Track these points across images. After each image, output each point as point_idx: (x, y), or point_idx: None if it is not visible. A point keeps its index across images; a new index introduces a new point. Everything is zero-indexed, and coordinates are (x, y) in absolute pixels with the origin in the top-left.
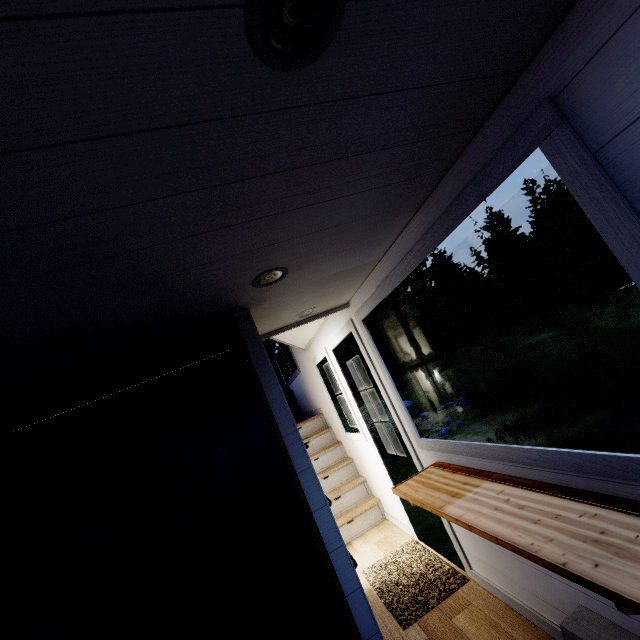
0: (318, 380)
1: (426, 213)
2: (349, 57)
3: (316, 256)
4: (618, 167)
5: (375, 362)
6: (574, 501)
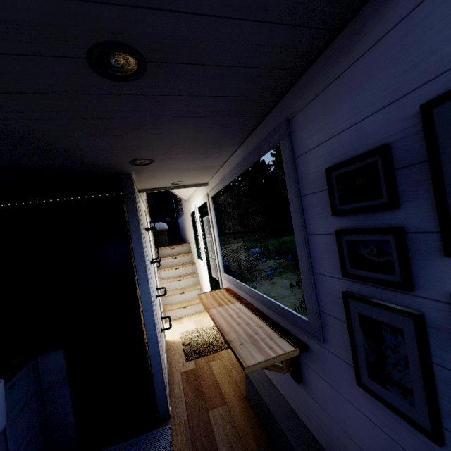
0: (190, 222)
1: (242, 150)
2: (158, 80)
3: (172, 157)
4: (300, 170)
5: (213, 224)
6: (260, 319)
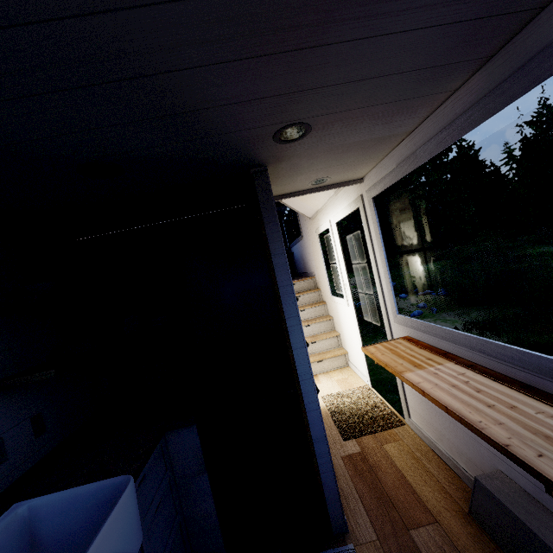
0: (317, 248)
1: (487, 74)
2: None
3: (344, 115)
4: None
5: (374, 240)
6: (535, 399)
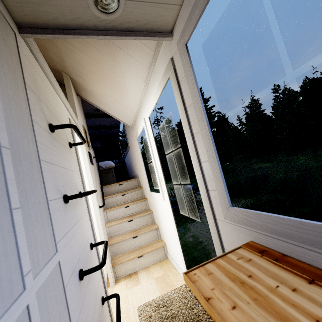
0: (138, 152)
1: None
2: None
3: None
4: None
5: (190, 109)
6: None
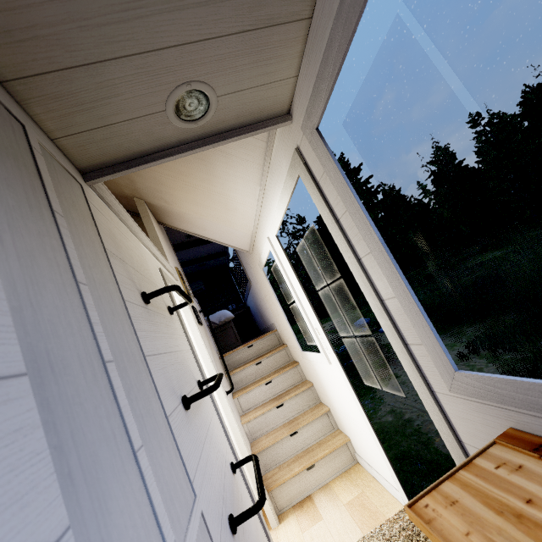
0: (267, 288)
1: None
2: None
3: None
4: None
5: (345, 220)
6: None
